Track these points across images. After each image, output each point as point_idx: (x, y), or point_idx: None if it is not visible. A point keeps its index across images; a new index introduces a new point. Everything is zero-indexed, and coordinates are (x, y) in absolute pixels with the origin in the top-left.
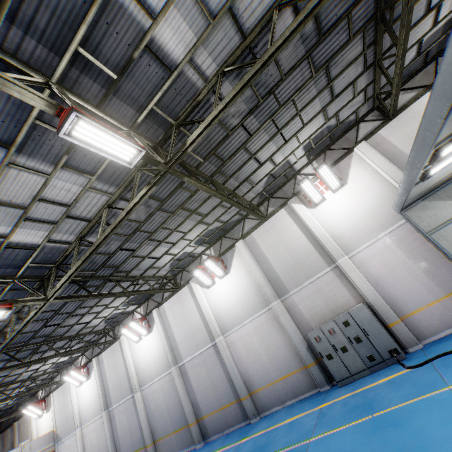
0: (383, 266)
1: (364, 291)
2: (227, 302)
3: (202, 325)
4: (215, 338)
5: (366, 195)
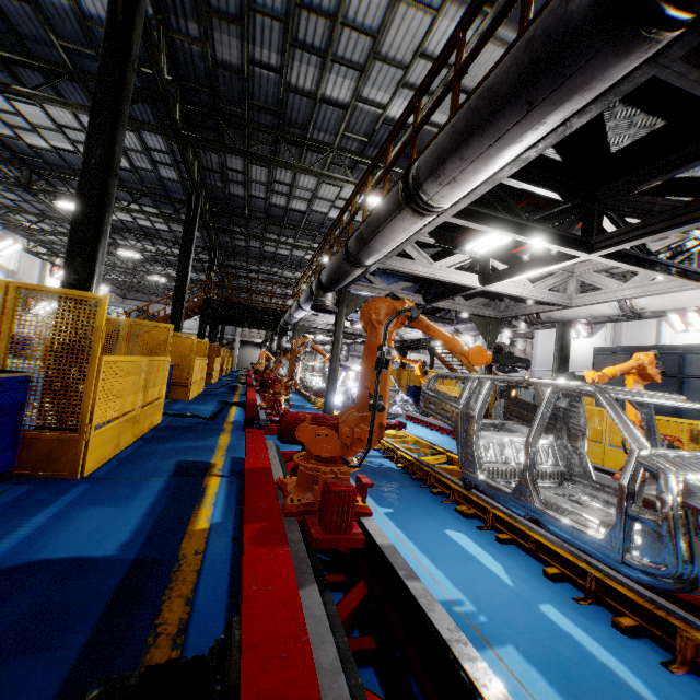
0: None
1: None
2: (579, 354)
3: None
4: None
5: None
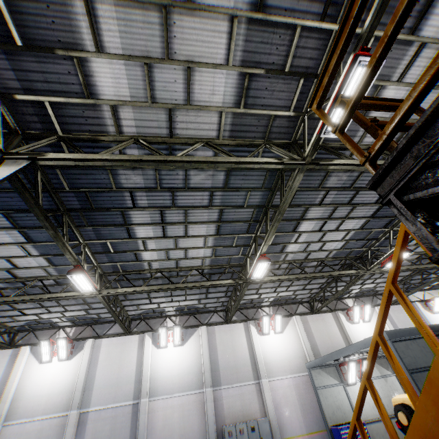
0: (284, 397)
1: (269, 409)
2: (168, 369)
3: (133, 378)
4: (142, 397)
5: (290, 346)
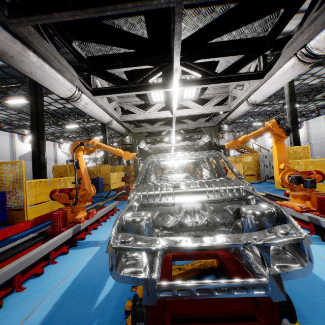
0: None
1: None
2: None
3: (323, 132)
4: None
5: None
